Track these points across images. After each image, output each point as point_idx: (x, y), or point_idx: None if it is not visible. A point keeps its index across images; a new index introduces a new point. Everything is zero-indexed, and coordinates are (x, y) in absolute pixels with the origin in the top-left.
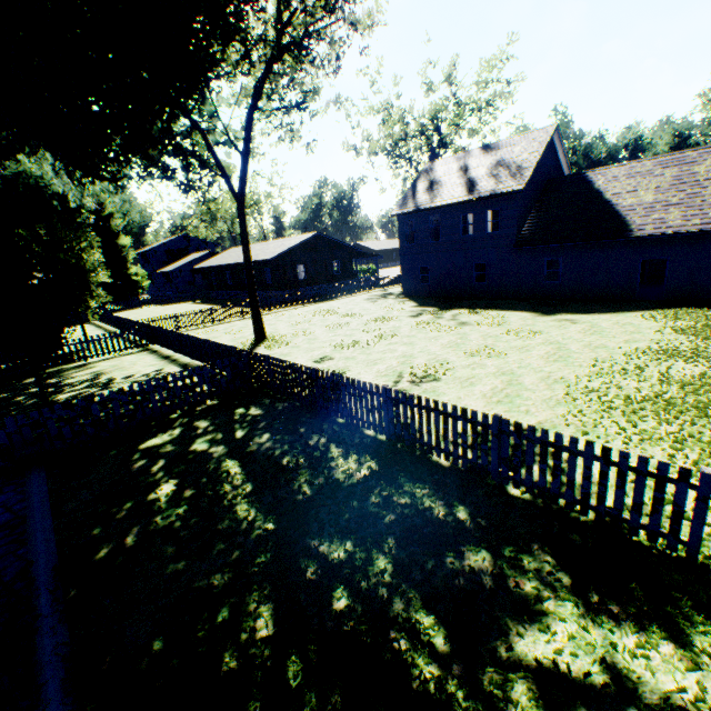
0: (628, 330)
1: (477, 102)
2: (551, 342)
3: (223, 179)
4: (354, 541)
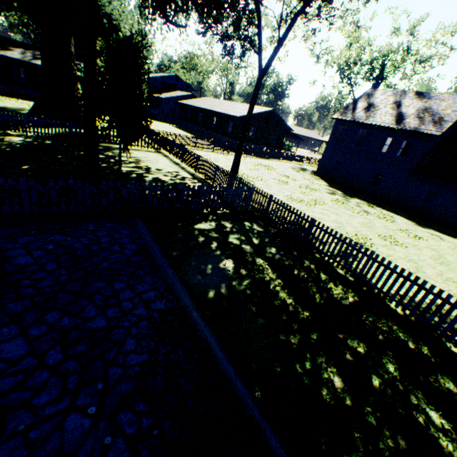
0: None
1: (421, 55)
2: (432, 249)
3: (258, 55)
4: (368, 345)
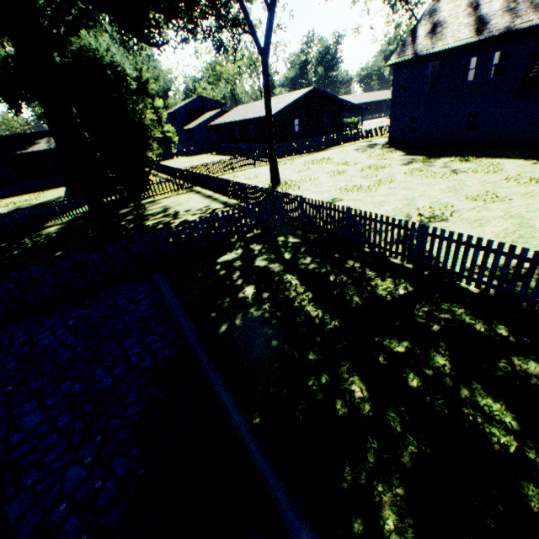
0: None
1: None
2: None
3: (251, 36)
4: (411, 342)
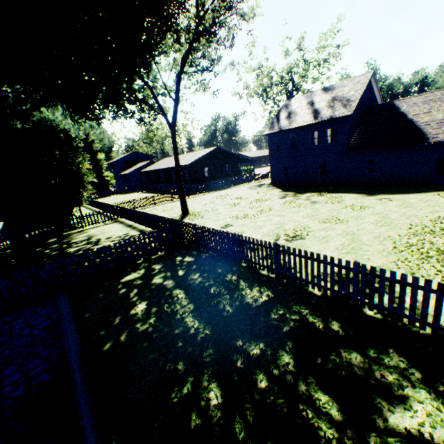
0: (430, 204)
1: (317, 60)
2: (377, 213)
3: (163, 116)
4: (265, 343)
